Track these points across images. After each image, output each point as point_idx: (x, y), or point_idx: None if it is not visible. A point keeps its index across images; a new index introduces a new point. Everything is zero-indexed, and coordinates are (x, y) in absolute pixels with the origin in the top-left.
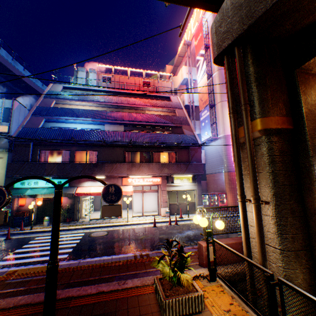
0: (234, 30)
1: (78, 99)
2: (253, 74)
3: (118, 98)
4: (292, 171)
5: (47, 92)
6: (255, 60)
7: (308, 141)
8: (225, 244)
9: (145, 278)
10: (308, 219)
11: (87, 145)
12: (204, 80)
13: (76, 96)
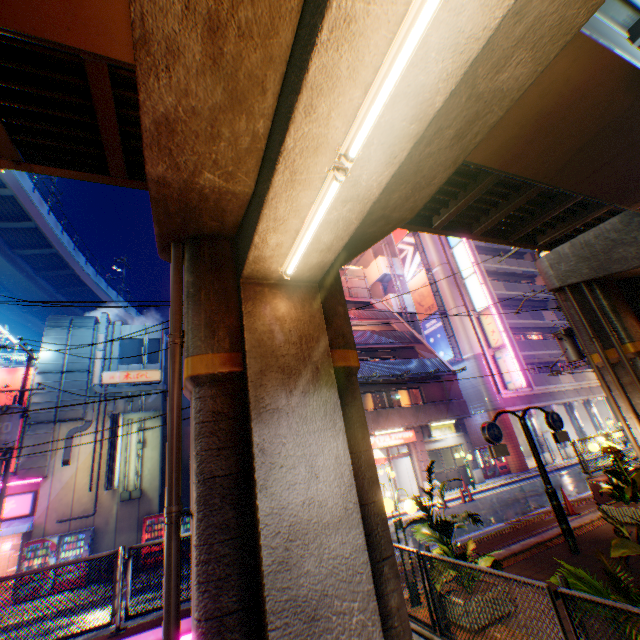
0: (583, 273)
1: None
2: (607, 307)
3: None
4: None
5: None
6: (604, 296)
7: None
8: None
9: (575, 520)
10: None
11: None
12: (420, 277)
13: None
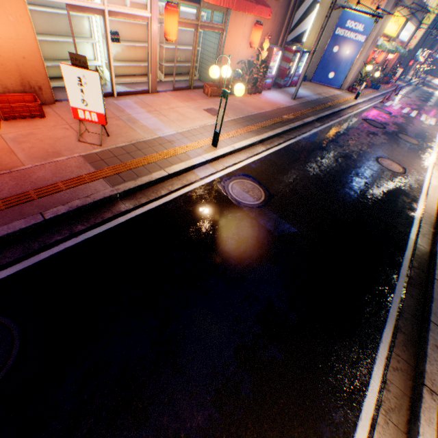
0: None
1: None
2: None
3: None
4: None
5: None
6: None
7: None
8: None
9: None
10: None
11: None
12: None
13: None
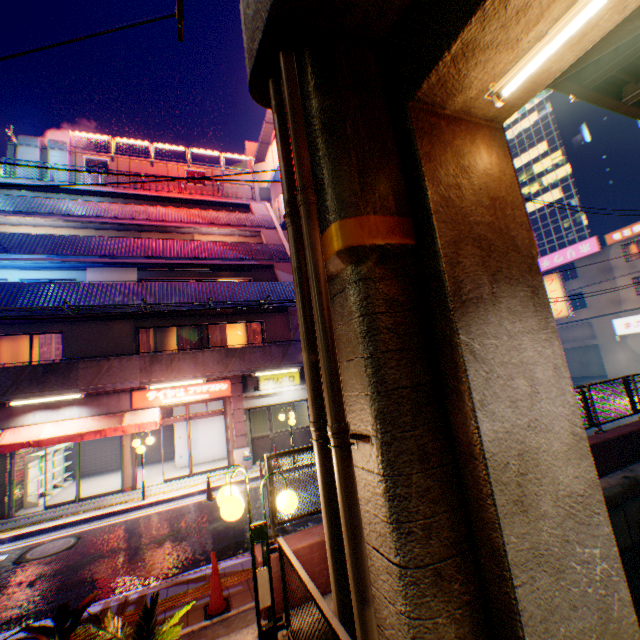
0: (263, 3)
1: (13, 210)
2: (319, 115)
3: (124, 206)
4: (419, 349)
5: None
6: (322, 82)
7: (444, 273)
8: (319, 541)
9: None
10: (463, 469)
11: (32, 321)
12: None
13: (10, 203)
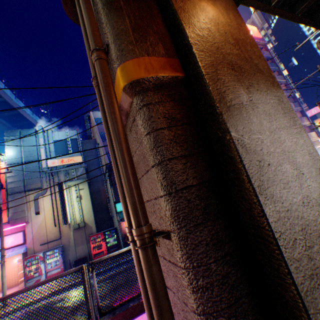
0: None
1: None
2: None
3: None
4: None
5: (94, 119)
6: None
7: None
8: None
9: None
10: None
11: None
12: None
13: None
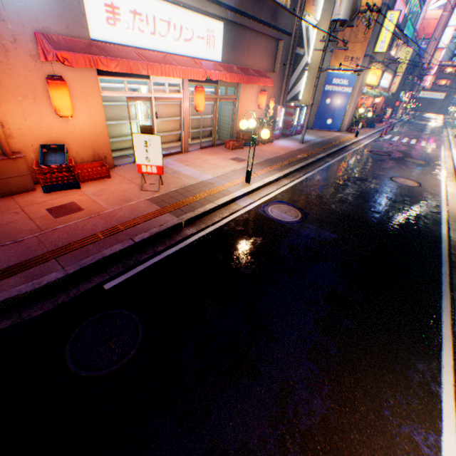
0: None
1: None
2: None
3: None
4: None
5: None
6: None
7: None
8: None
9: None
10: None
11: None
12: (436, 14)
13: None
